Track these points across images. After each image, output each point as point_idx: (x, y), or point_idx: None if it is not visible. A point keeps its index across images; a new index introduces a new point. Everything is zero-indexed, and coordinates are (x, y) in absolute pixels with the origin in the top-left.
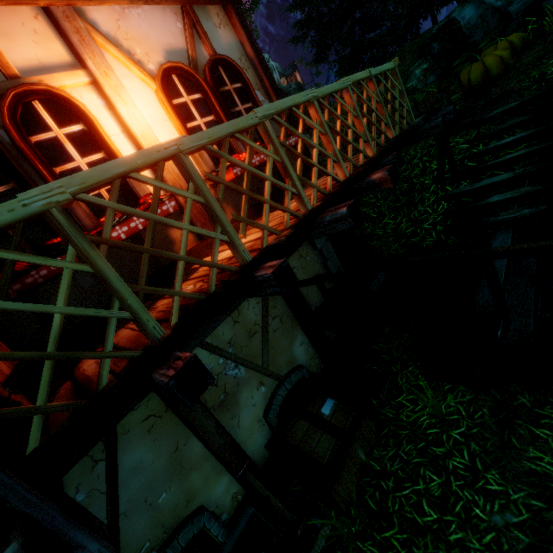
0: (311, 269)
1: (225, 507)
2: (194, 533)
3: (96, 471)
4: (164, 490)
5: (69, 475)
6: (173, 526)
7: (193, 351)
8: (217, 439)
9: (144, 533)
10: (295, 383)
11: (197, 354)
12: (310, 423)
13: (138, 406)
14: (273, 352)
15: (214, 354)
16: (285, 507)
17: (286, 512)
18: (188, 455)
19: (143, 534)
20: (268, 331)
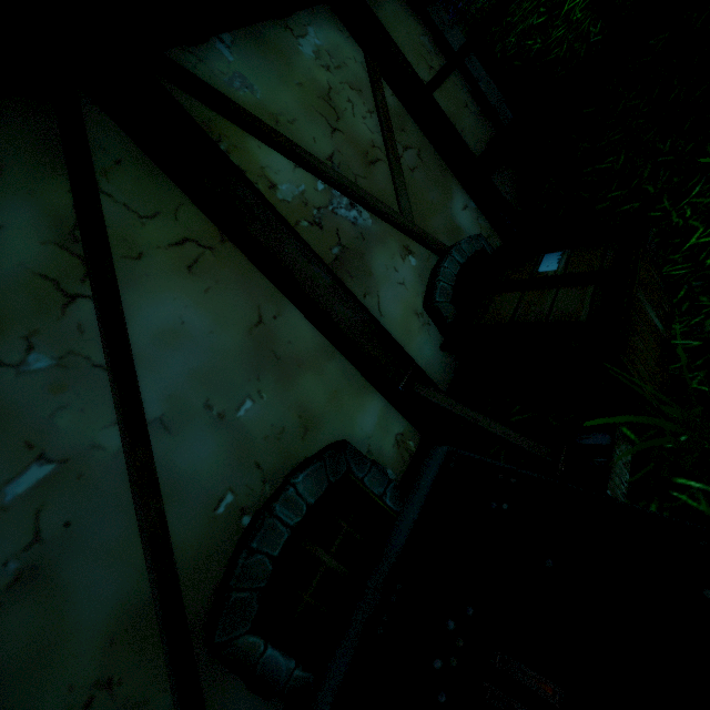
0: (453, 94)
1: (385, 457)
2: (330, 481)
3: (72, 317)
4: (247, 395)
5: (1, 308)
6: (281, 472)
7: (259, 150)
8: (340, 309)
9: (217, 474)
10: (470, 256)
11: (268, 159)
12: (523, 291)
13: (155, 214)
14: (417, 204)
15: (304, 171)
16: (514, 432)
17: (519, 440)
18: (288, 340)
19: (213, 475)
20: (399, 161)
